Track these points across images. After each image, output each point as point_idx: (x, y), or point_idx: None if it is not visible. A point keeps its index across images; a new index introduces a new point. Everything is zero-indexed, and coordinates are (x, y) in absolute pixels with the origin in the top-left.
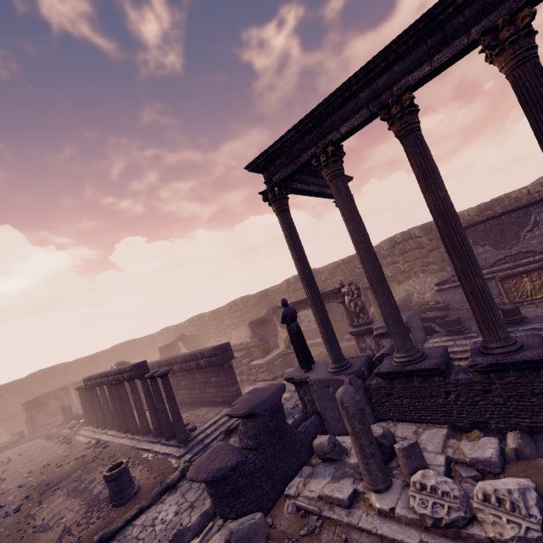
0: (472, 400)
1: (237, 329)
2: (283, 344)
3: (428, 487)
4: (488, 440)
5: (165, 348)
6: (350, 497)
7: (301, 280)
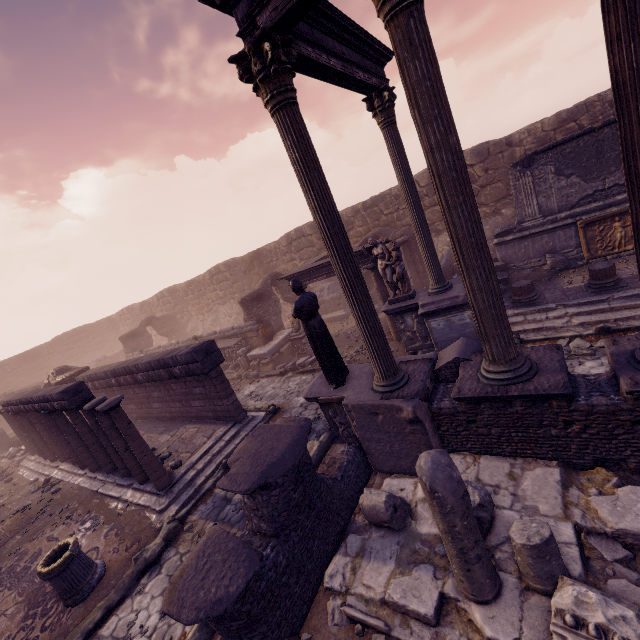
0: (608, 433)
1: (225, 304)
2: (288, 321)
3: (590, 626)
4: (634, 494)
5: (129, 337)
6: (437, 610)
7: (327, 248)
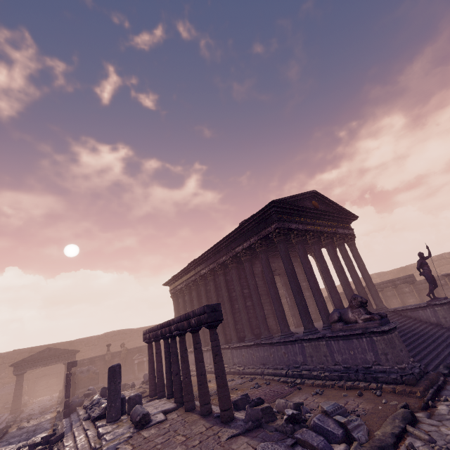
0: None
1: None
2: None
3: None
4: None
5: None
6: None
7: None
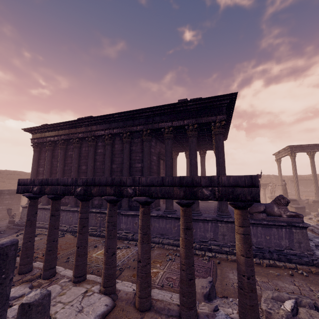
0: None
1: None
2: None
3: None
4: None
5: None
6: None
7: (295, 176)
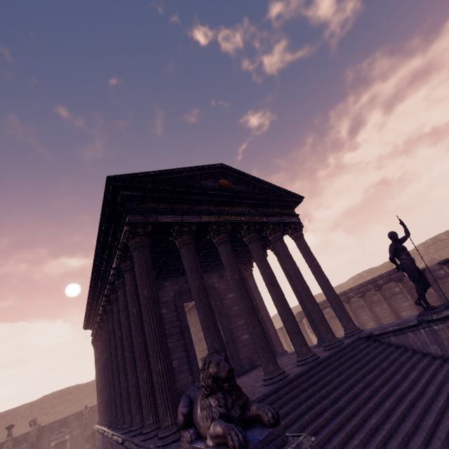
0: None
1: None
2: None
3: None
4: None
5: None
6: None
7: None
